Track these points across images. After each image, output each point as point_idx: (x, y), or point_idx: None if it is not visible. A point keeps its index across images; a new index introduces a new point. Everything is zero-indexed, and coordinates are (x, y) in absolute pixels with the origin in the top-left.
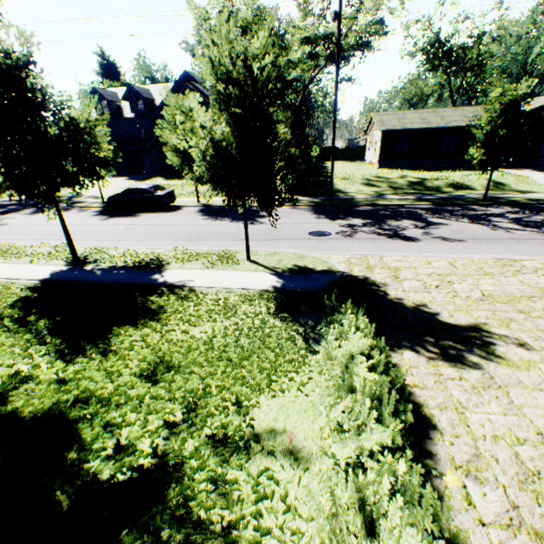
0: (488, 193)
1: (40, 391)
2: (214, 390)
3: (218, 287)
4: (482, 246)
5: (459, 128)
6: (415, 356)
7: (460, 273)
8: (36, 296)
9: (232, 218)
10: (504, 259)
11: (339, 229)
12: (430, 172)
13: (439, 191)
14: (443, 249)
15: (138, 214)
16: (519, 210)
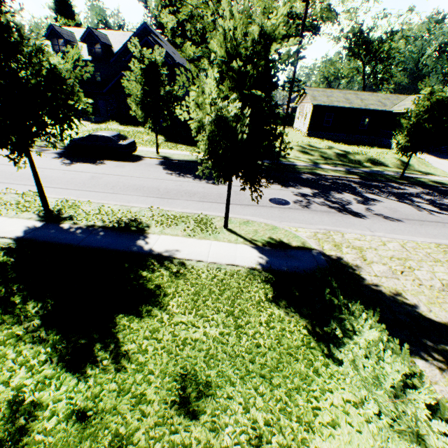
0: (399, 171)
1: (59, 438)
2: (262, 427)
3: (206, 261)
4: (418, 228)
5: (374, 111)
6: (427, 366)
7: (415, 258)
8: (12, 261)
9: (194, 176)
10: (442, 244)
11: (294, 198)
12: (350, 146)
13: (361, 165)
14: (389, 229)
15: (101, 161)
16: (429, 191)
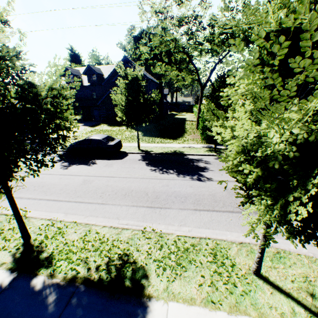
0: None
1: None
2: None
3: None
4: None
5: None
6: None
7: None
8: None
9: (176, 170)
10: None
11: None
12: None
13: None
14: None
15: (93, 161)
16: None
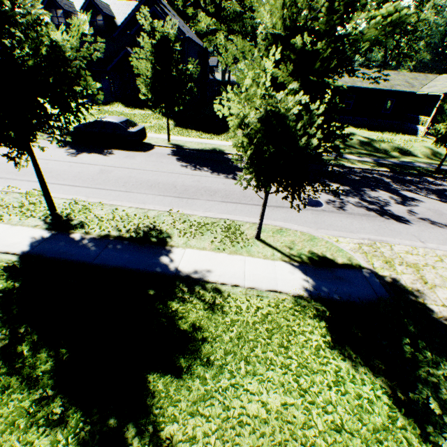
0: (430, 162)
1: None
2: None
3: (243, 286)
4: None
5: (400, 93)
6: None
7: None
8: (17, 287)
9: (211, 169)
10: None
11: (326, 197)
12: (374, 133)
13: (388, 155)
14: (440, 238)
15: (109, 151)
16: None
